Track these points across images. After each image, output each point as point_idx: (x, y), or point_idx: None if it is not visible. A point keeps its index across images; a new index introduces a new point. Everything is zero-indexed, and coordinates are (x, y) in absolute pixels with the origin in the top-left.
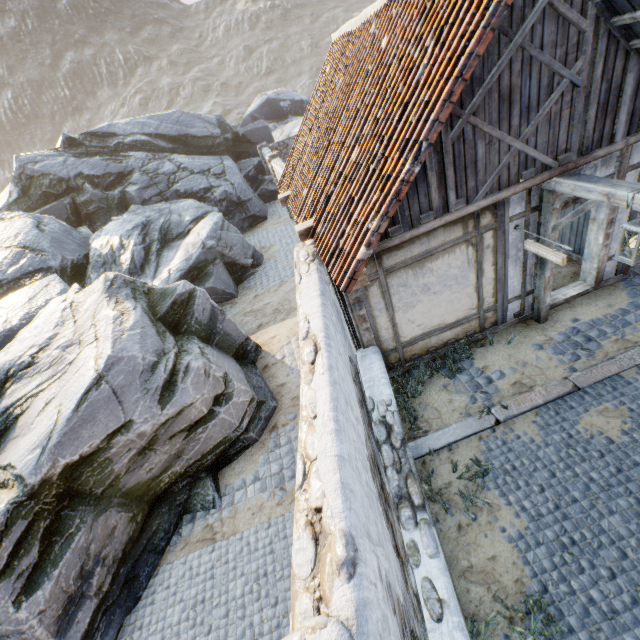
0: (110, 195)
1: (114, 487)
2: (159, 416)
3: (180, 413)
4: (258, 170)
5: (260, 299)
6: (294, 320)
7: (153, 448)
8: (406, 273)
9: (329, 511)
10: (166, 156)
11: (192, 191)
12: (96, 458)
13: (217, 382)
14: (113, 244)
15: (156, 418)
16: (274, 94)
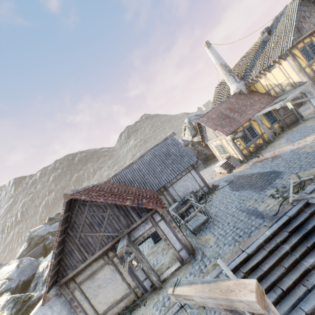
0: None
1: None
2: None
3: None
4: None
5: None
6: None
7: None
8: (88, 282)
9: None
10: None
11: None
12: None
13: None
14: (45, 266)
15: None
16: None
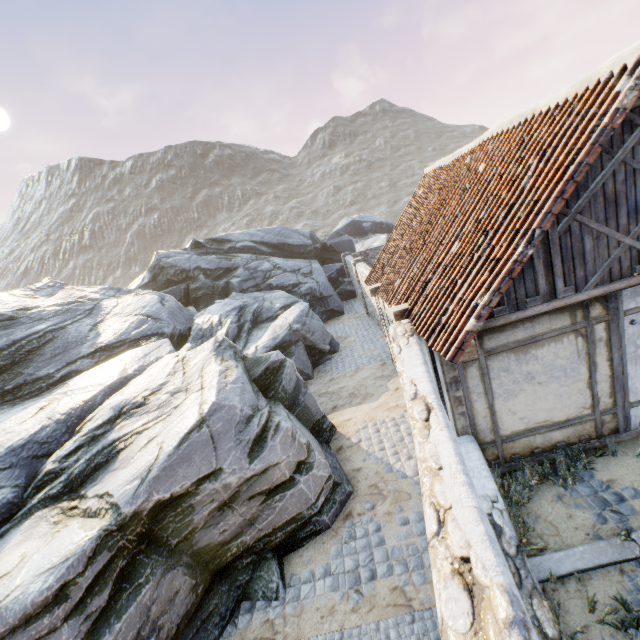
0: (216, 284)
1: (188, 541)
2: (246, 469)
3: (265, 471)
4: (339, 273)
5: (335, 382)
6: (371, 405)
7: (231, 506)
8: (508, 357)
9: (479, 562)
10: (266, 258)
11: (282, 285)
12: (182, 502)
13: (301, 447)
14: (213, 321)
15: (243, 471)
16: (358, 217)
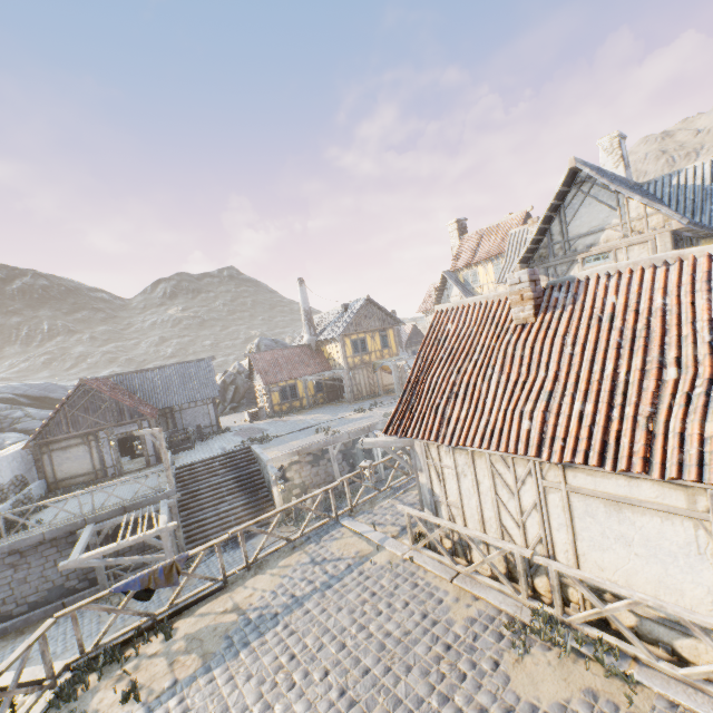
0: None
1: None
2: None
3: None
4: None
5: None
6: None
7: None
8: (60, 452)
9: None
10: (22, 408)
11: (27, 429)
12: None
13: None
14: None
15: None
16: None
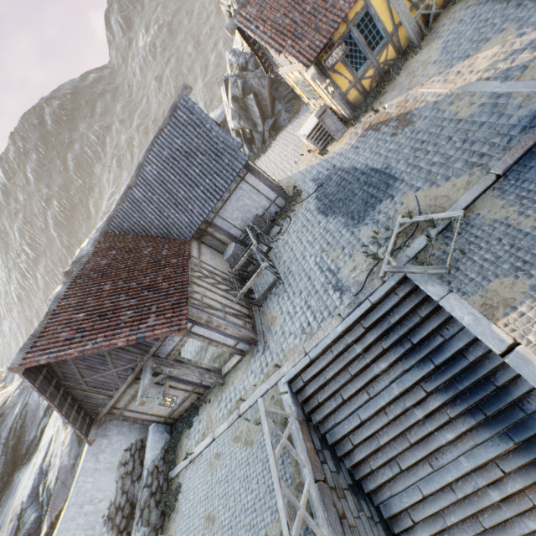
0: None
1: None
2: None
3: None
4: None
5: None
6: None
7: None
8: (133, 403)
9: None
10: None
11: None
12: None
13: None
14: None
15: None
16: None
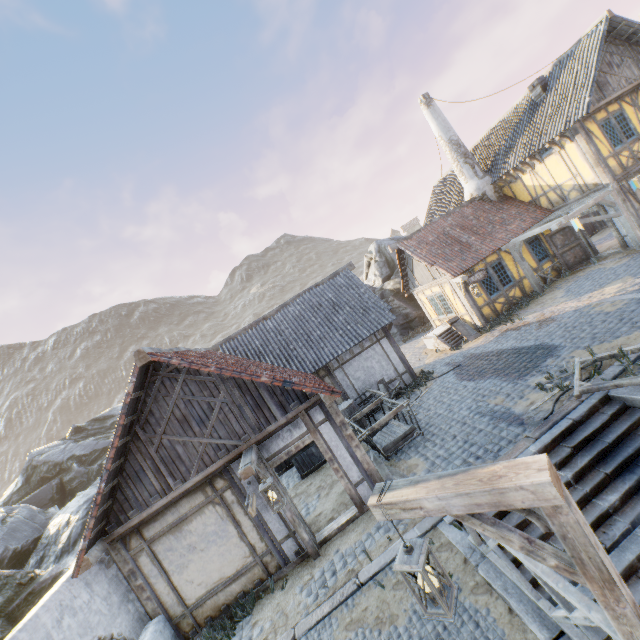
0: (91, 469)
1: None
2: None
3: None
4: None
5: None
6: None
7: None
8: (169, 538)
9: None
10: None
11: None
12: None
13: None
14: (62, 522)
15: None
16: None
